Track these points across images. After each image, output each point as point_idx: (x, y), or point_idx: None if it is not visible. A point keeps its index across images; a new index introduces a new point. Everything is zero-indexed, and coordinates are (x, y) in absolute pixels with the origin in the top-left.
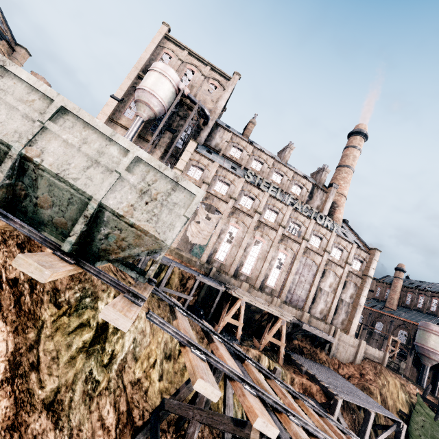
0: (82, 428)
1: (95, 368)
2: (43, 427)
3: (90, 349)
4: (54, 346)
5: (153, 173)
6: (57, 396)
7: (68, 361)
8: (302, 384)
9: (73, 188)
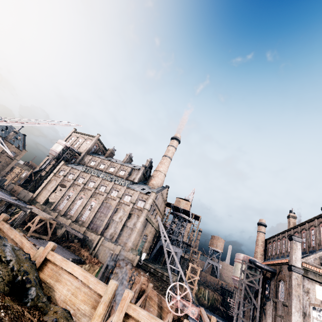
0: None
1: None
2: None
3: None
4: None
5: None
6: None
7: None
8: None
9: None
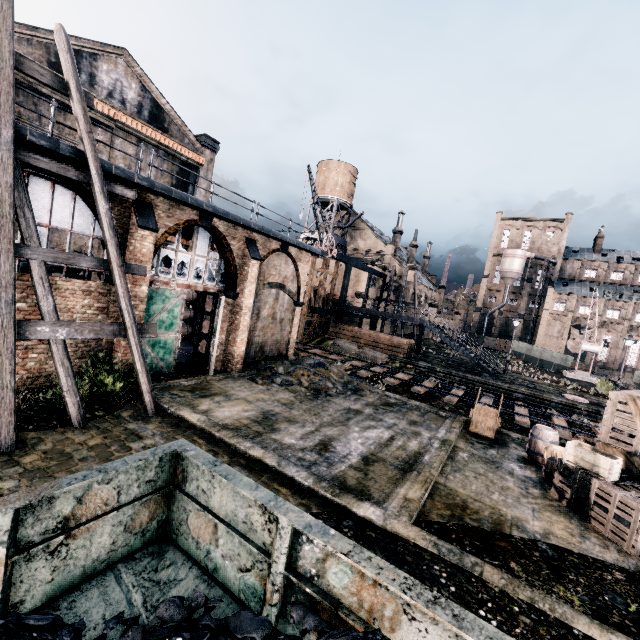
0: None
1: None
2: None
3: None
4: None
5: (562, 356)
6: None
7: None
8: None
9: (549, 362)
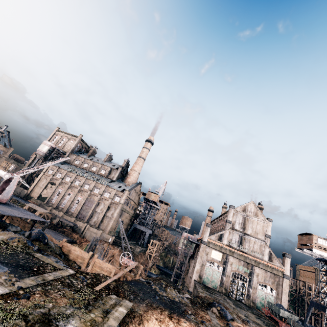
0: None
1: None
2: None
3: None
4: None
5: None
6: None
7: None
8: None
9: None
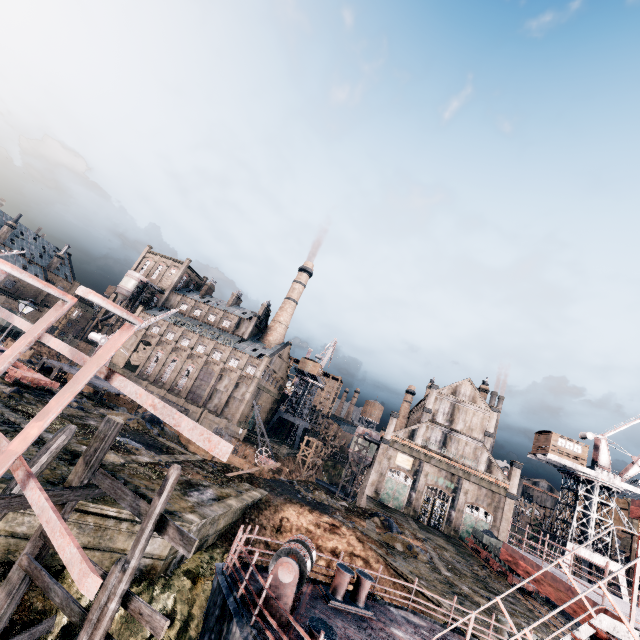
0: None
1: None
2: None
3: None
4: None
5: None
6: None
7: None
8: None
9: None
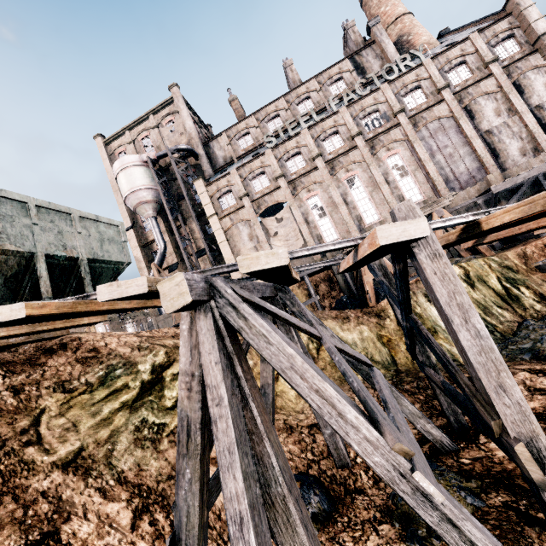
0: (147, 468)
1: (152, 416)
2: (58, 482)
3: (135, 404)
4: (68, 420)
5: None
6: (81, 454)
7: (97, 424)
8: (545, 245)
9: None
